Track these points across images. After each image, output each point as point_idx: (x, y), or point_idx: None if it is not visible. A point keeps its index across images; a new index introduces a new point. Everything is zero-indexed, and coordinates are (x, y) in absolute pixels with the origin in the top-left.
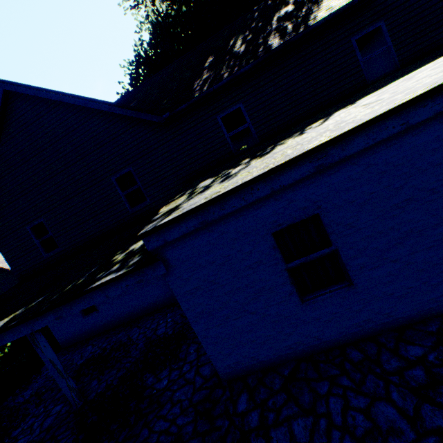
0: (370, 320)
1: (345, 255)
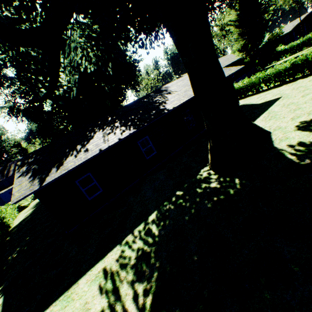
0: None
1: None
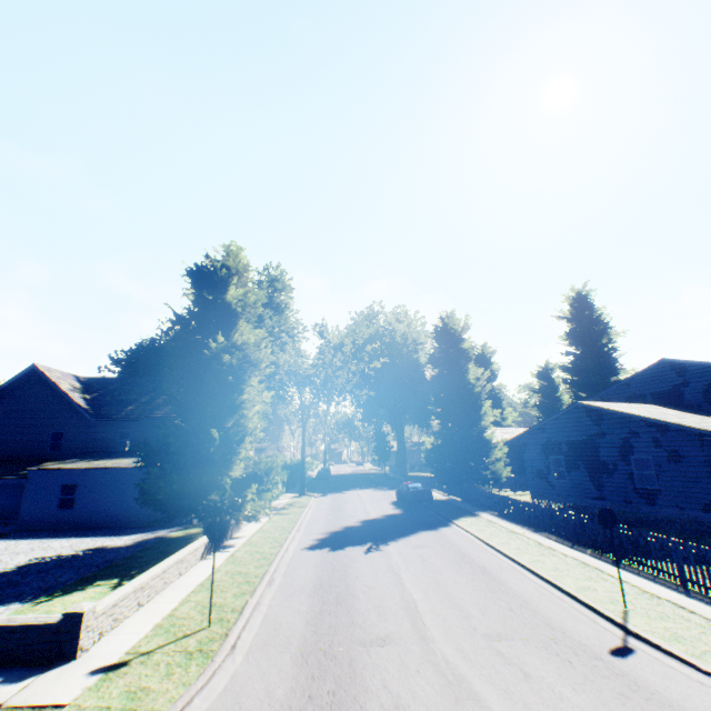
0: (72, 522)
1: (77, 499)
